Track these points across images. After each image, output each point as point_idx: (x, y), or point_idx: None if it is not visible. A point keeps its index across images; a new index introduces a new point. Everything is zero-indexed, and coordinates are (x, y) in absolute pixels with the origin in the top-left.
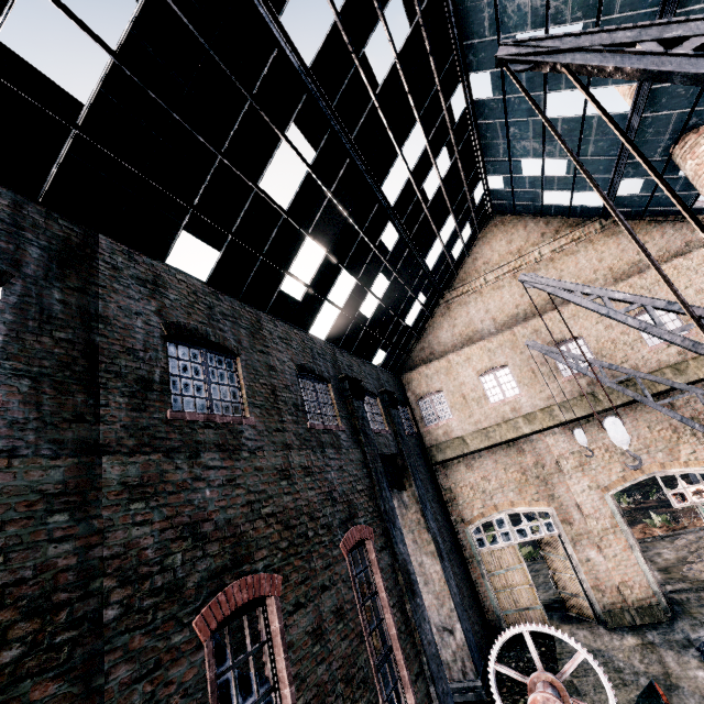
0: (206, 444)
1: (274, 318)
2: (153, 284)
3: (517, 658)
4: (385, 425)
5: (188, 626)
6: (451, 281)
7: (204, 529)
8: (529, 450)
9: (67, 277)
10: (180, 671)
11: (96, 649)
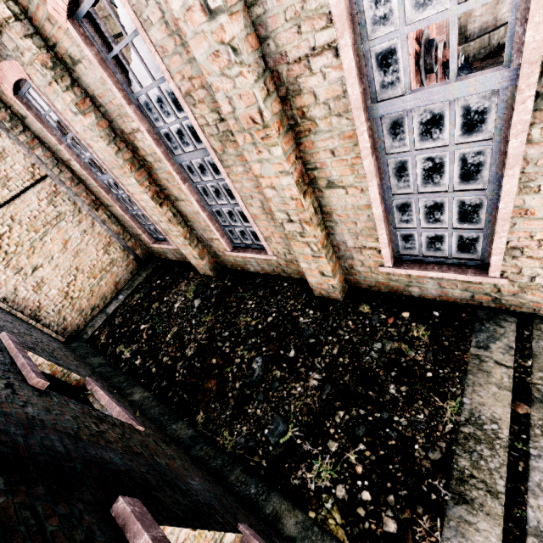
0: None
1: None
2: None
3: None
4: None
5: None
6: None
7: None
8: None
9: None
10: None
11: None
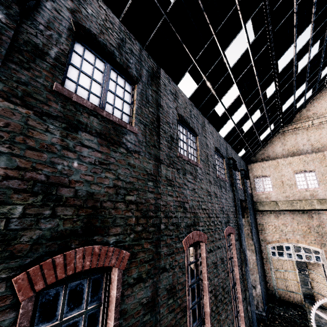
0: (187, 171)
1: (209, 122)
2: (175, 95)
3: (284, 311)
4: (240, 185)
5: (181, 242)
6: (289, 120)
7: (186, 206)
8: (316, 218)
9: (152, 85)
10: (179, 258)
11: (158, 237)
